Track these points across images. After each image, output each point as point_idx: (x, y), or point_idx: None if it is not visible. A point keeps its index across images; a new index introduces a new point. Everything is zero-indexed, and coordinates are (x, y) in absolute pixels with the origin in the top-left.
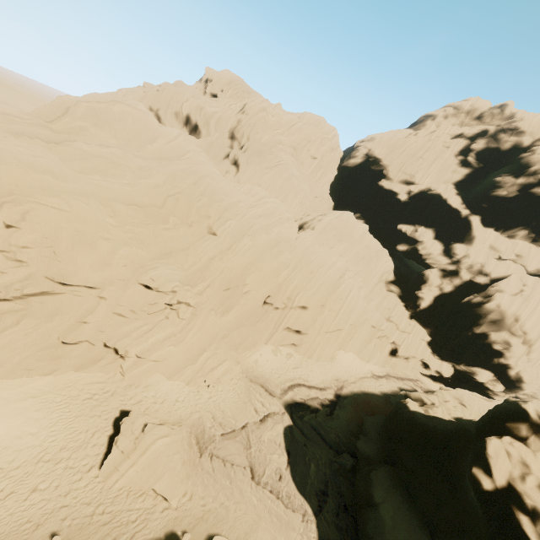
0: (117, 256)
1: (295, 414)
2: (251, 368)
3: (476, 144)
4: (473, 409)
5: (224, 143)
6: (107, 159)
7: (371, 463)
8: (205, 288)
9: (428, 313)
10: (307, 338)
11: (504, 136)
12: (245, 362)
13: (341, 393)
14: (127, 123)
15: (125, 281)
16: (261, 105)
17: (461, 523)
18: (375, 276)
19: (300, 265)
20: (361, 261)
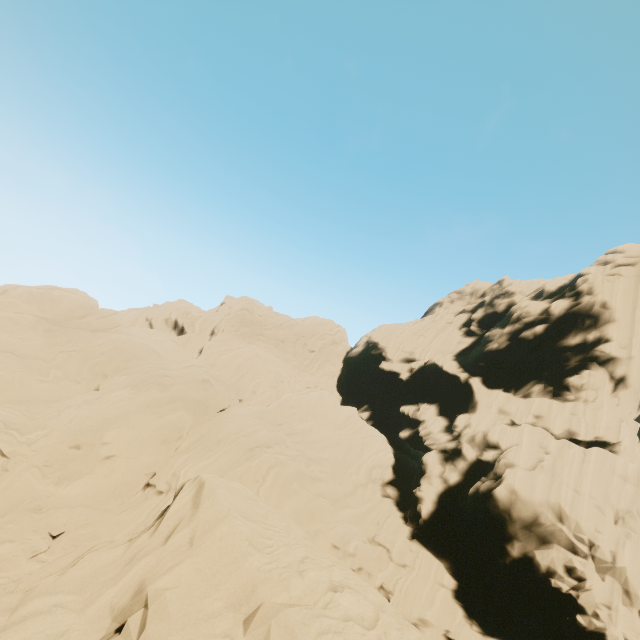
0: None
1: None
2: None
3: (475, 314)
4: None
5: (203, 339)
6: (12, 320)
7: None
8: (40, 437)
9: (435, 525)
10: None
11: (498, 300)
12: None
13: None
14: (63, 303)
15: None
16: (244, 305)
17: None
18: (359, 471)
19: (209, 434)
20: (333, 447)
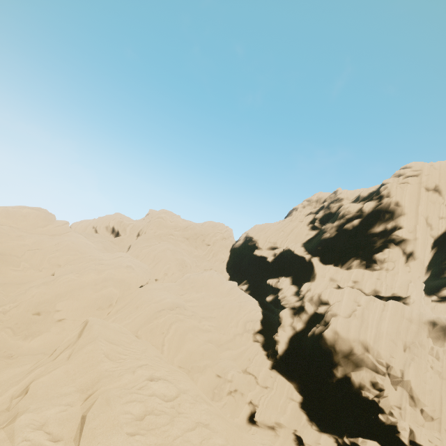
0: None
1: None
2: None
3: (317, 214)
4: None
5: (132, 239)
6: None
7: None
8: (12, 308)
9: (287, 359)
10: None
11: (332, 204)
12: None
13: None
14: (30, 217)
15: None
16: (159, 215)
17: None
18: (237, 325)
19: (131, 302)
20: (219, 309)
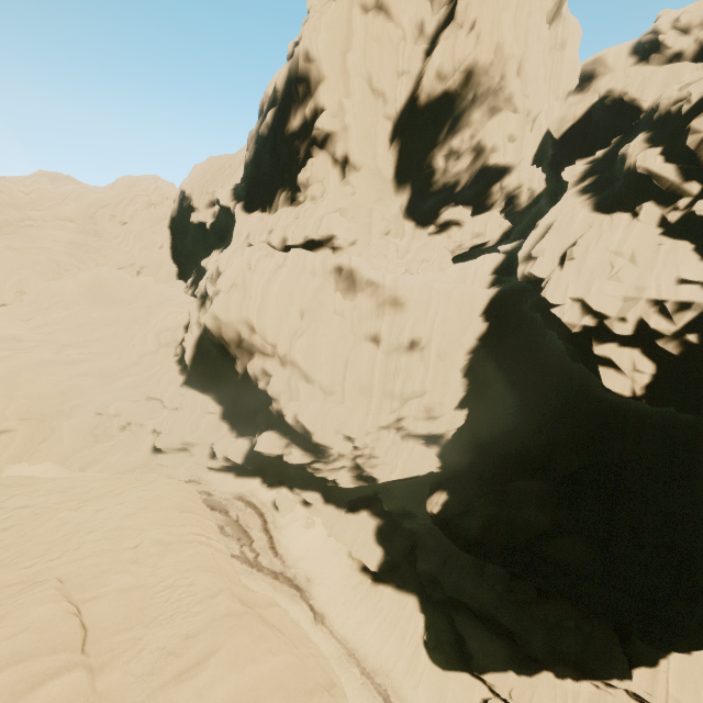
0: None
1: None
2: None
3: None
4: None
5: None
6: None
7: None
8: None
9: (197, 368)
10: None
11: None
12: None
13: None
14: None
15: None
16: None
17: None
18: (146, 341)
19: None
20: (109, 325)
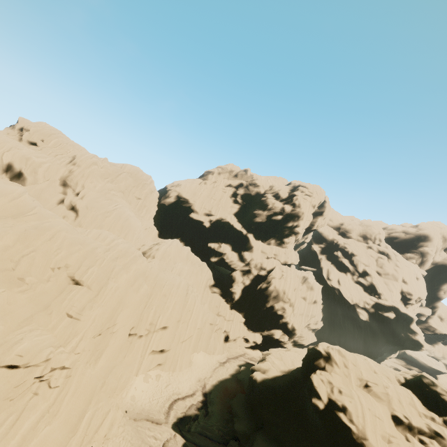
0: None
1: (184, 430)
2: (130, 407)
3: (239, 191)
4: (289, 360)
5: (55, 190)
6: None
7: (249, 437)
8: (78, 342)
9: (240, 302)
10: (170, 354)
11: (252, 187)
12: (124, 403)
13: (206, 391)
14: None
15: None
16: (93, 159)
17: (311, 442)
18: (202, 284)
19: (155, 291)
20: (192, 275)
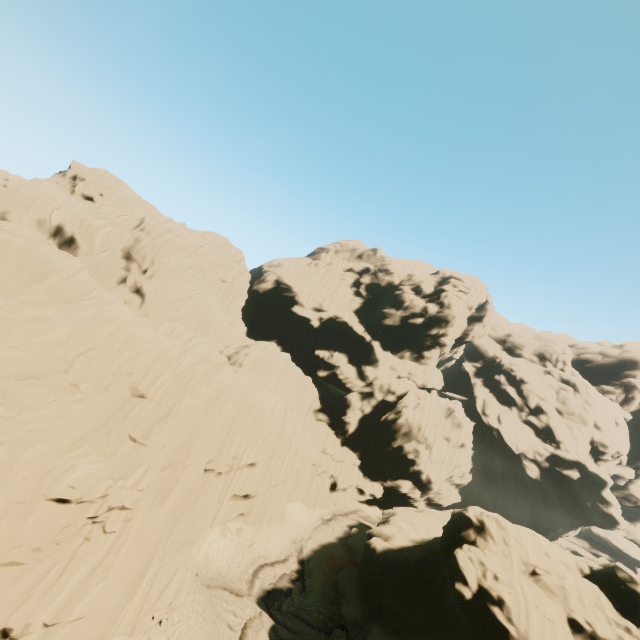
0: (17, 465)
1: (272, 608)
2: (203, 568)
3: (364, 279)
4: (422, 526)
5: (116, 264)
6: None
7: (361, 627)
8: (142, 475)
9: (356, 437)
10: (257, 501)
11: (382, 275)
12: (194, 563)
13: (303, 557)
14: (5, 255)
15: (26, 503)
16: (167, 225)
17: None
18: (304, 407)
19: (242, 413)
20: (291, 393)
